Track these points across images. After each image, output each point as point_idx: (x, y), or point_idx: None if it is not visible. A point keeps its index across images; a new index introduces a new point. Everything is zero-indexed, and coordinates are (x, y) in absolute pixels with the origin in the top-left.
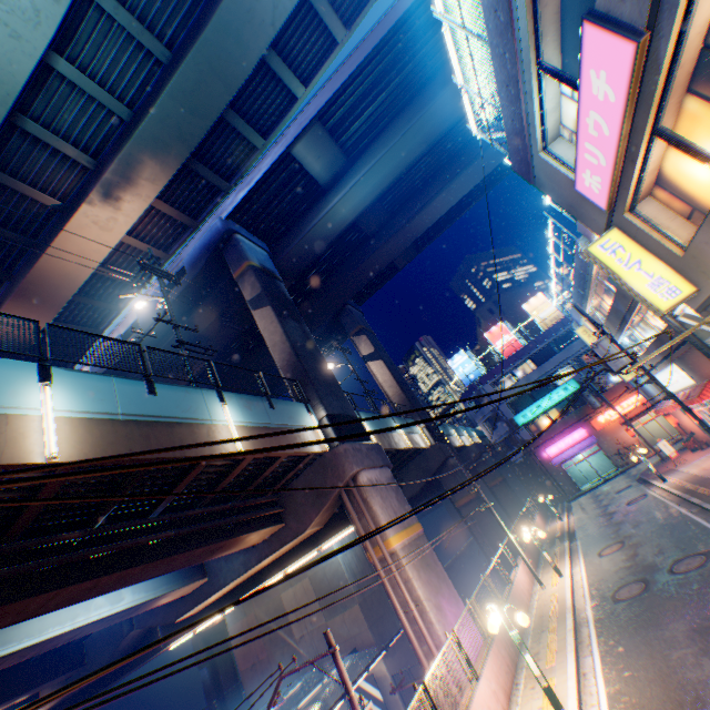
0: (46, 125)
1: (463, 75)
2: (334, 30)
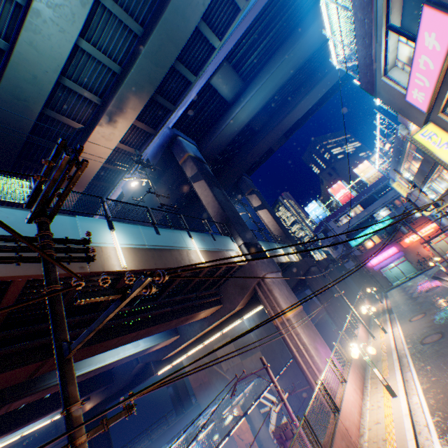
0: (74, 81)
1: (330, 30)
2: (238, 1)
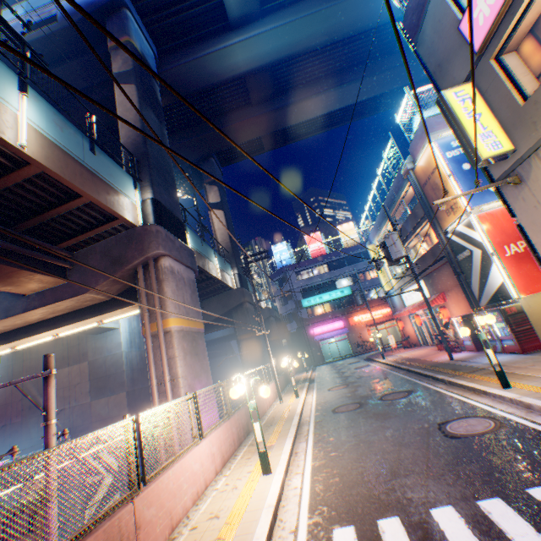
0: None
1: None
2: None
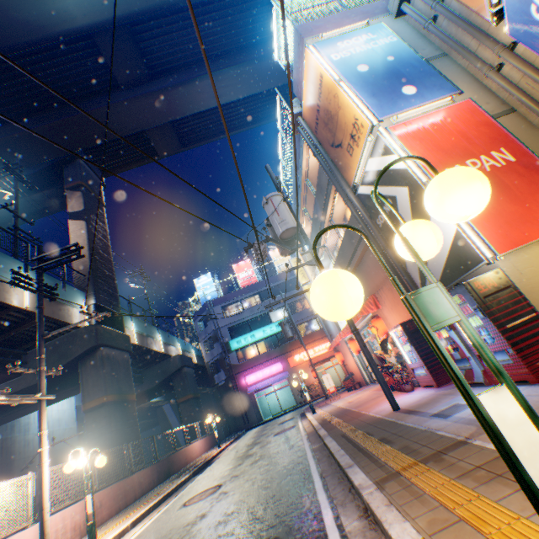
0: None
1: None
2: None
